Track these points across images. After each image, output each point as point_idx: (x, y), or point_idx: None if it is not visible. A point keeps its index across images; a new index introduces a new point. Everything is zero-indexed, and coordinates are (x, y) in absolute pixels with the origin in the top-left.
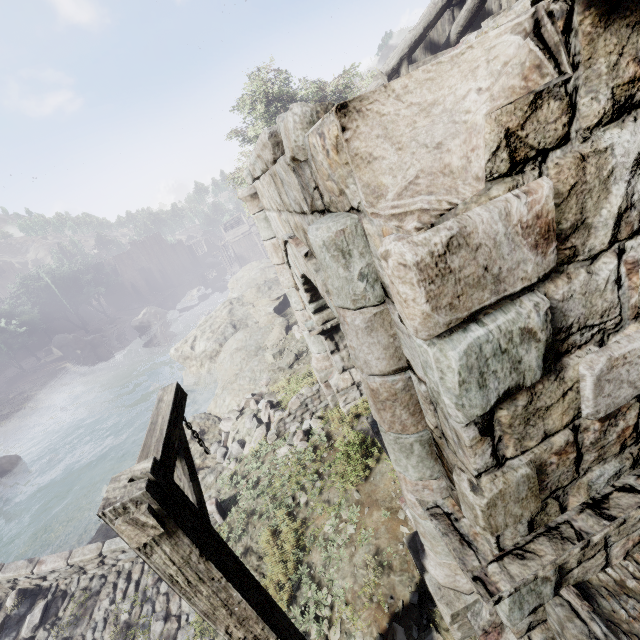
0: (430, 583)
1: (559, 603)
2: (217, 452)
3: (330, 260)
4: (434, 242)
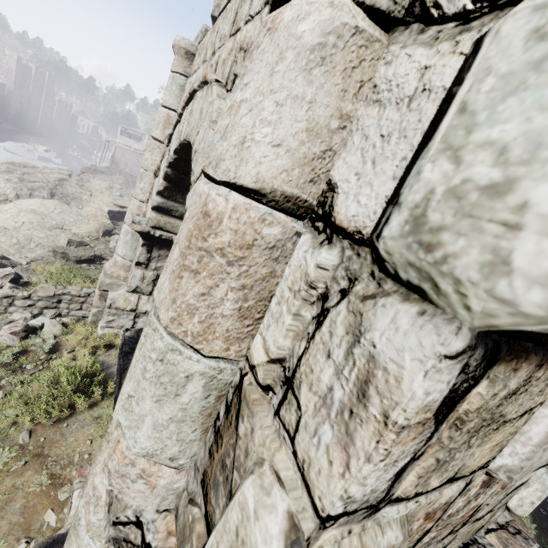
0: None
1: None
2: None
3: None
4: None
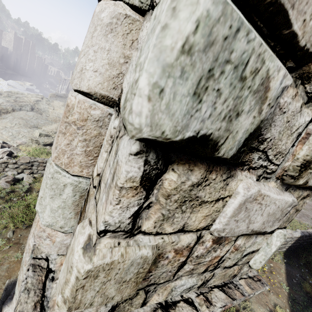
0: None
1: None
2: None
3: None
4: None
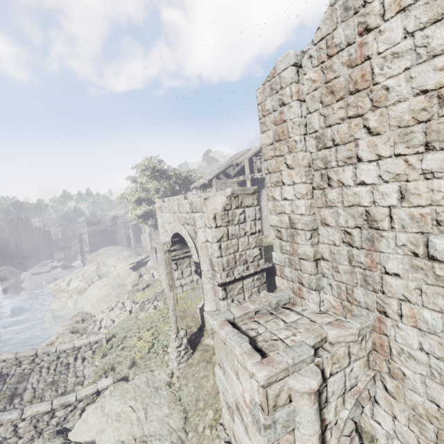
0: (205, 312)
1: (233, 303)
2: (95, 326)
3: (199, 218)
4: (214, 216)
